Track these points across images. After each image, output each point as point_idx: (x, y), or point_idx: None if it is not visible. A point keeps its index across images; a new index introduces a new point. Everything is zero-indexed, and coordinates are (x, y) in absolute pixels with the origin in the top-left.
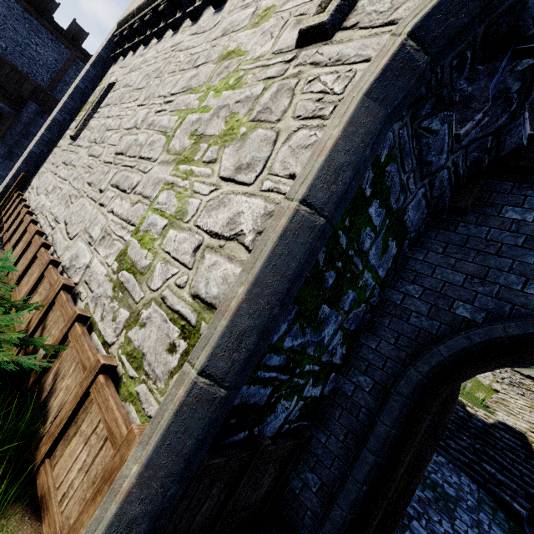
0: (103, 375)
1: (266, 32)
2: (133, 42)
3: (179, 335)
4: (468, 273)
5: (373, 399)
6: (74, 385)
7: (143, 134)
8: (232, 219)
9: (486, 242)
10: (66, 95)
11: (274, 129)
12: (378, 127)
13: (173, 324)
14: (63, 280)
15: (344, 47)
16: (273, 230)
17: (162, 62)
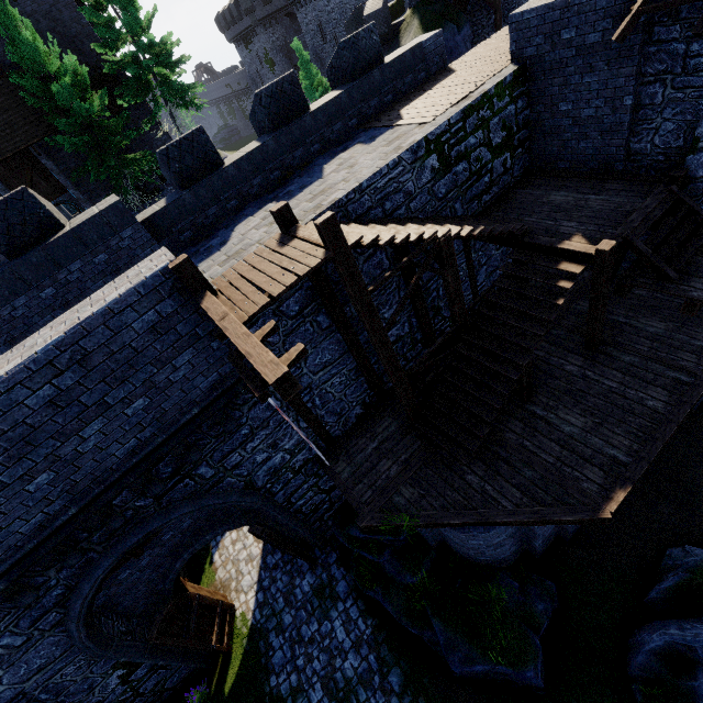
0: None
1: None
2: None
3: None
4: None
5: None
6: None
7: None
8: None
9: None
10: None
11: None
12: None
13: None
14: None
15: None
16: None
17: None
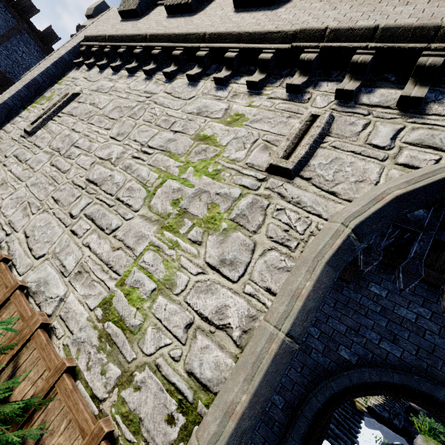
0: (104, 441)
1: (239, 139)
2: (102, 62)
3: (177, 409)
4: (348, 325)
5: (284, 415)
6: (68, 444)
7: (120, 174)
8: (220, 309)
9: (359, 305)
10: (20, 83)
11: (252, 239)
12: (331, 283)
13: (170, 395)
14: (40, 317)
15: (302, 194)
16: (266, 351)
17: (135, 102)
